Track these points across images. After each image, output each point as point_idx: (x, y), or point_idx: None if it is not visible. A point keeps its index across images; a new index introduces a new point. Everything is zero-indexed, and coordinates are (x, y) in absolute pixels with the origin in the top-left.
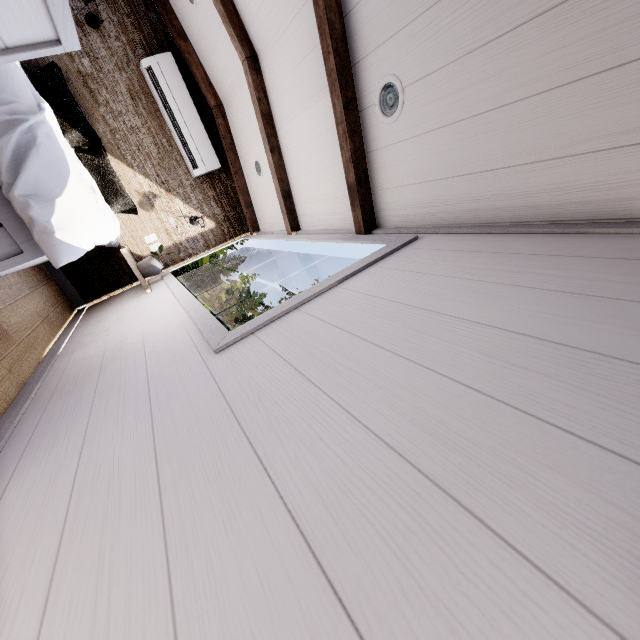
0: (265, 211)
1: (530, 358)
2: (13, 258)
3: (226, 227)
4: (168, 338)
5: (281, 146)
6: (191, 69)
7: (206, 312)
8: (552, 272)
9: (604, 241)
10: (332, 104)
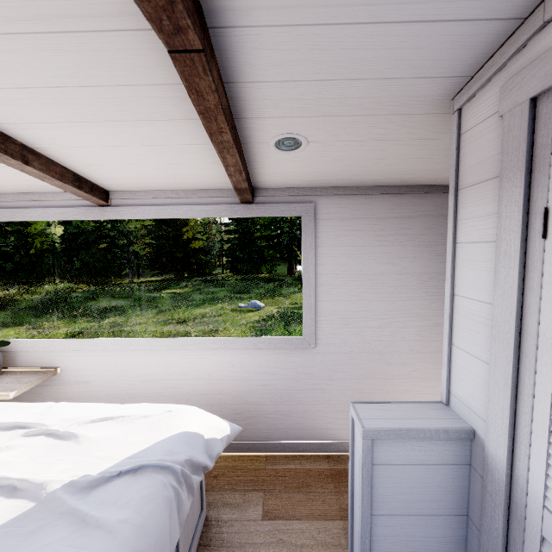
0: None
1: (428, 282)
2: None
3: None
4: (254, 366)
5: (25, 143)
6: None
7: (249, 339)
8: (410, 232)
9: (415, 202)
10: (220, 157)
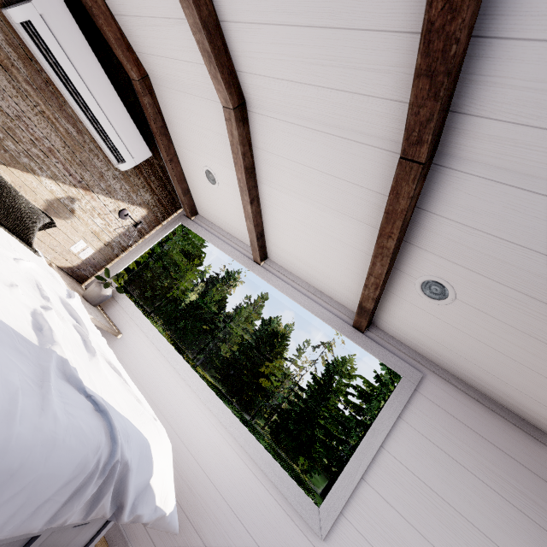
0: (212, 209)
1: None
2: (107, 526)
3: (158, 210)
4: (243, 488)
5: (261, 195)
6: (95, 19)
7: (263, 451)
8: (541, 503)
9: None
10: (371, 261)
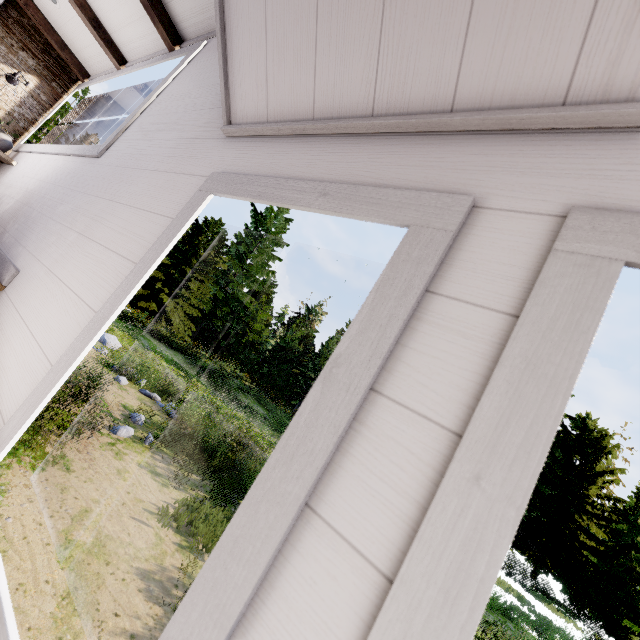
0: (84, 50)
1: None
2: None
3: (52, 80)
4: (62, 171)
5: None
6: None
7: (79, 146)
8: None
9: None
10: None
